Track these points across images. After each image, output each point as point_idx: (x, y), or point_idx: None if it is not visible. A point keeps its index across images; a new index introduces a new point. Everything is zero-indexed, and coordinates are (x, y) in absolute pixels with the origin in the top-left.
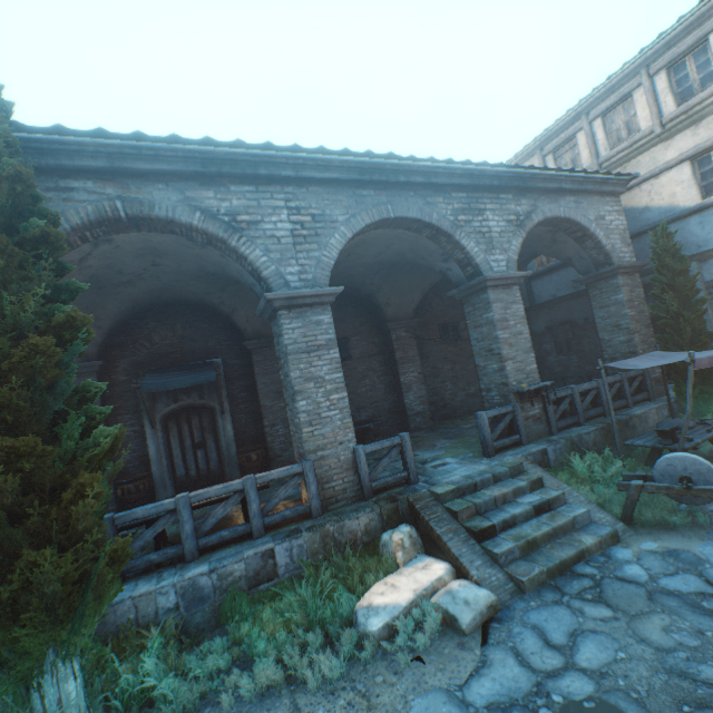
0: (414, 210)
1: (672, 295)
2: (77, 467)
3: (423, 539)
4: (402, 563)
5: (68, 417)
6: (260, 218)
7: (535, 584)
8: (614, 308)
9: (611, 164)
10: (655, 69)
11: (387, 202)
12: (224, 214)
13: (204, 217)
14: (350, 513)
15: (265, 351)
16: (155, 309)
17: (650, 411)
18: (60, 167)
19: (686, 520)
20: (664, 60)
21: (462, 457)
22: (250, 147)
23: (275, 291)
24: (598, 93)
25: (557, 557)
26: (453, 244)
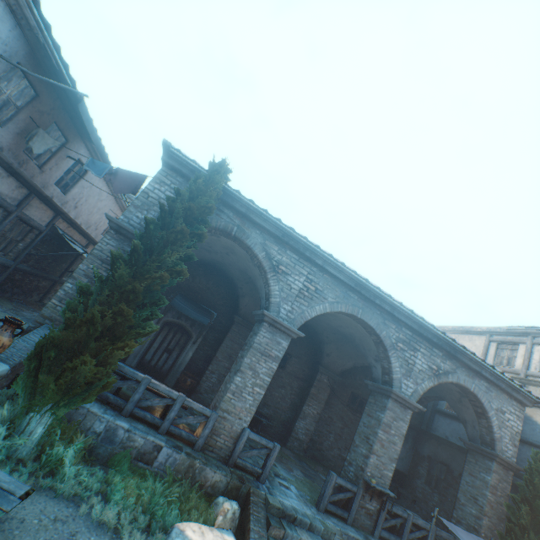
0: (374, 321)
1: (528, 510)
2: (131, 332)
3: (239, 524)
4: (218, 524)
5: (145, 307)
6: (290, 273)
7: None
8: (479, 482)
9: (534, 380)
10: None
11: (361, 307)
12: (275, 260)
13: (265, 256)
14: (214, 464)
15: (242, 327)
16: (209, 266)
17: None
18: (226, 202)
19: None
20: None
21: (302, 494)
22: (309, 241)
23: (270, 311)
24: None
25: None
26: (386, 355)
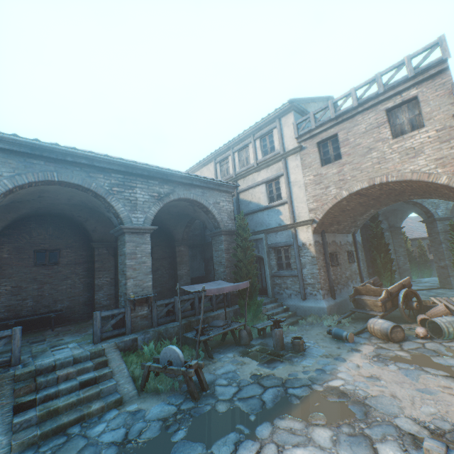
0: (78, 178)
1: (241, 250)
2: None
3: None
4: None
5: None
6: None
7: (24, 445)
8: (220, 252)
9: (239, 176)
10: (256, 137)
11: (54, 170)
12: None
13: None
14: None
15: None
16: None
17: (221, 313)
18: None
19: (168, 387)
20: (259, 134)
21: (83, 342)
22: None
23: None
24: (236, 140)
25: (60, 422)
26: (108, 203)
